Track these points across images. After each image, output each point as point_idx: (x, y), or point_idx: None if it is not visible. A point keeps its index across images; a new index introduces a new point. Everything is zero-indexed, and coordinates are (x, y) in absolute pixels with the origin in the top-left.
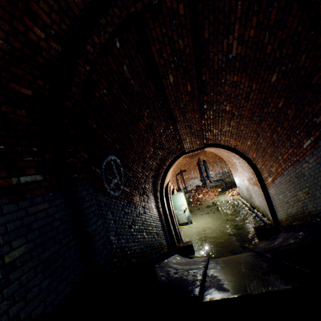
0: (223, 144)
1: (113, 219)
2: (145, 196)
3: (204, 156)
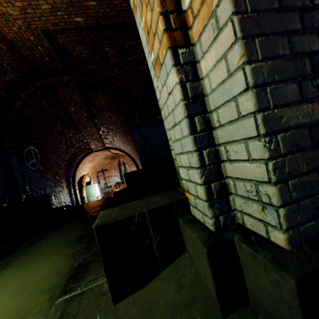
0: (118, 148)
1: (29, 180)
2: (57, 177)
3: (124, 159)
